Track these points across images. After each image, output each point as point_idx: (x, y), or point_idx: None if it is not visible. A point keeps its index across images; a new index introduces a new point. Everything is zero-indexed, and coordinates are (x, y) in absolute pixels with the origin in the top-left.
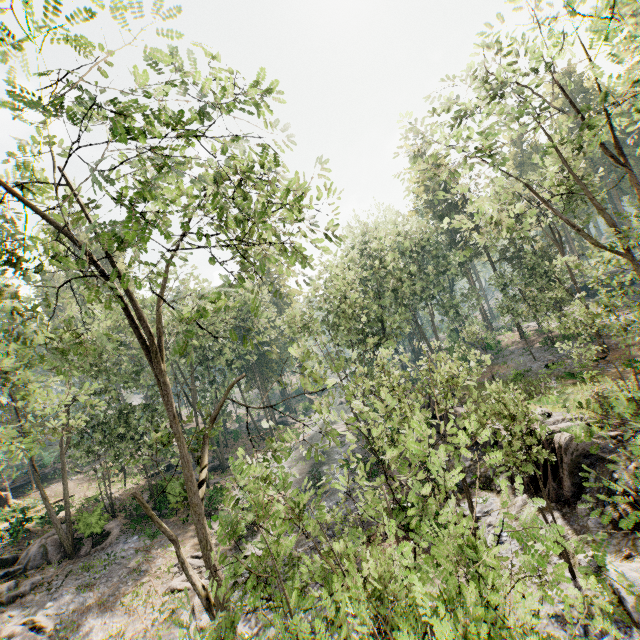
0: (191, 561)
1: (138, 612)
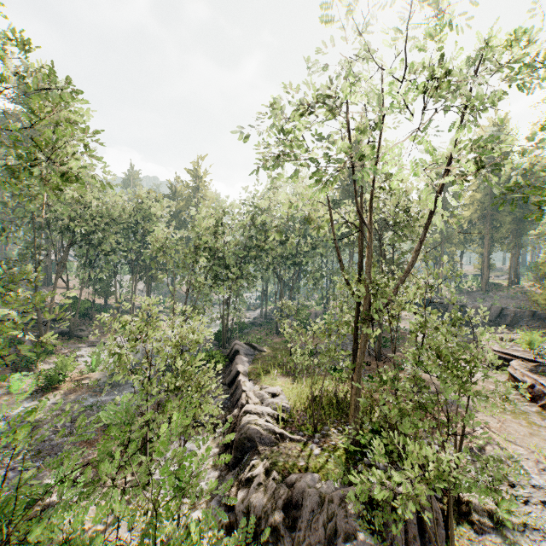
0: None
1: None
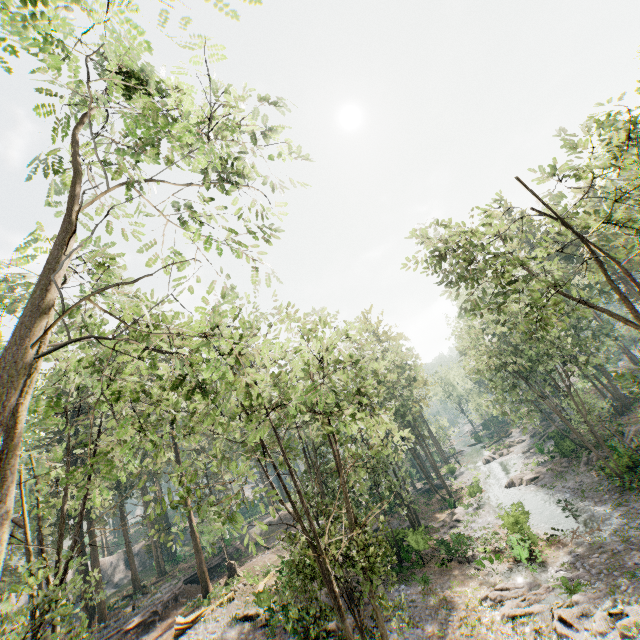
0: (500, 593)
1: (494, 637)
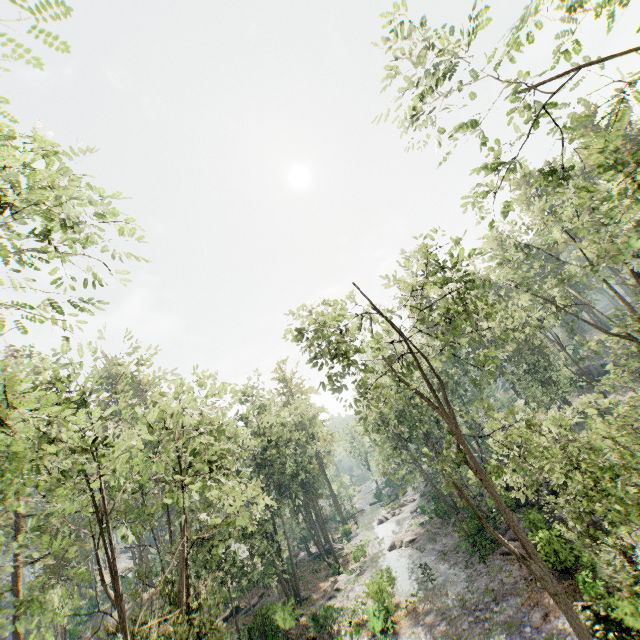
0: None
1: None
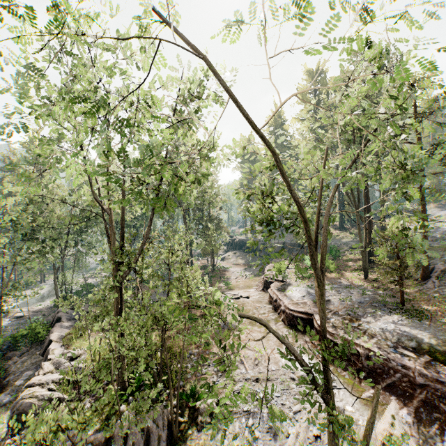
0: None
1: None
